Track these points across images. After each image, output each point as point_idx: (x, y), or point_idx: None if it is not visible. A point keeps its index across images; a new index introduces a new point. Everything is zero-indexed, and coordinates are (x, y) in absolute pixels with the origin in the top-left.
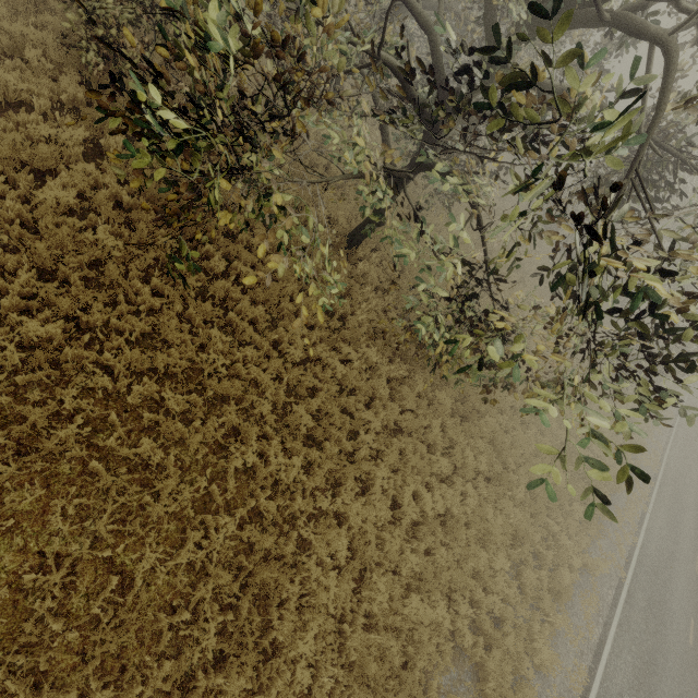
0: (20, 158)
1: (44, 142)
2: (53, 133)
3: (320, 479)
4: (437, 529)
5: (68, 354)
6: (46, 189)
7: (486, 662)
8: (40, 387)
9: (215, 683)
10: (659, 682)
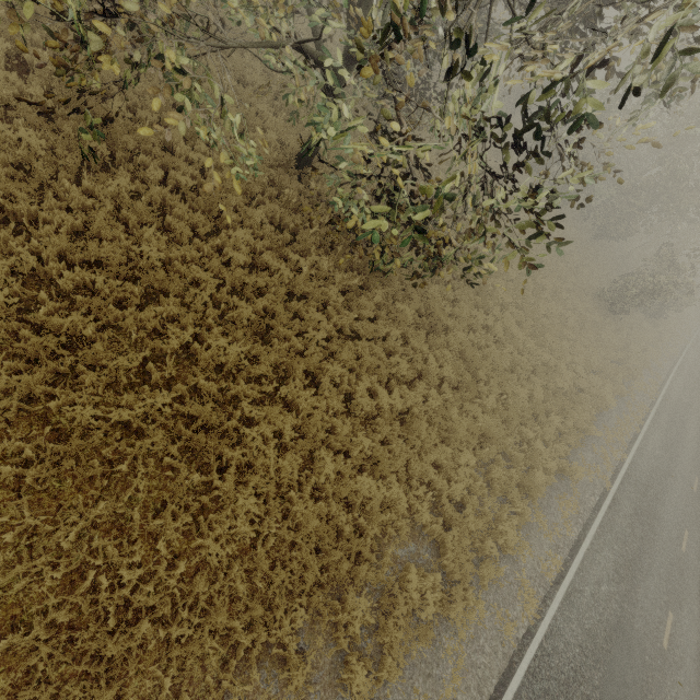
0: None
1: None
2: None
3: (264, 367)
4: (396, 423)
5: None
6: None
7: (446, 539)
8: None
9: (151, 523)
10: (643, 578)
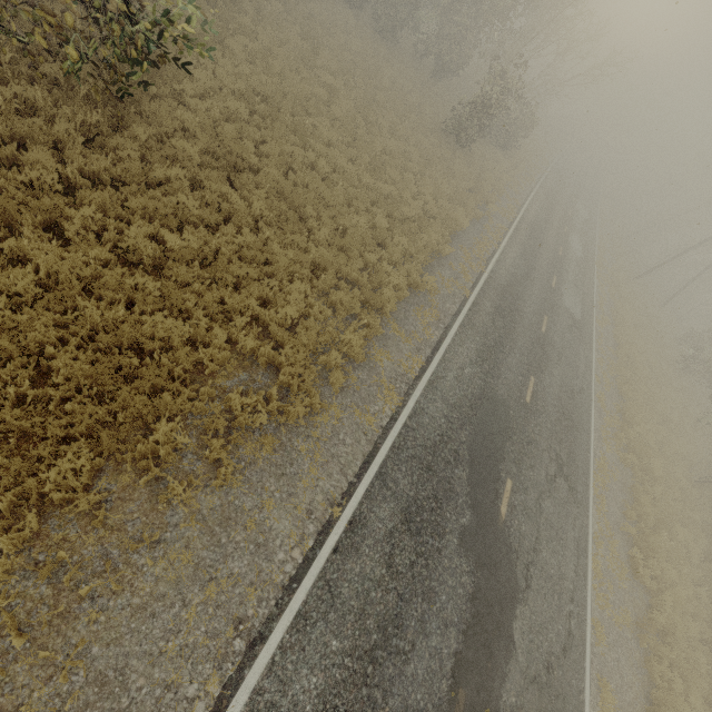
0: None
1: None
2: None
3: None
4: (197, 265)
5: None
6: None
7: (281, 359)
8: None
9: None
10: (506, 357)
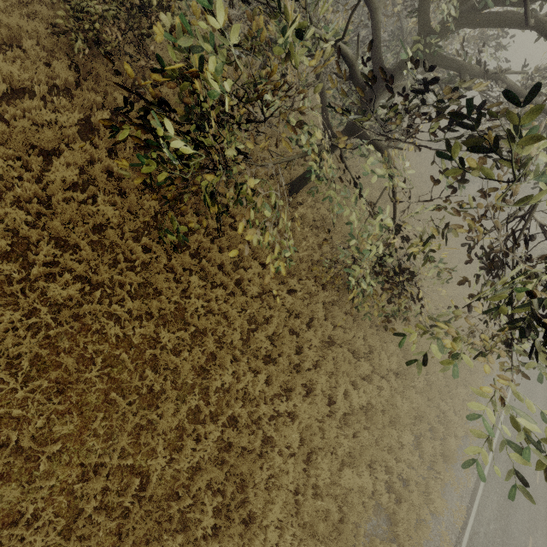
0: (29, 142)
1: (46, 124)
2: (54, 117)
3: (277, 388)
4: (361, 417)
5: (85, 308)
6: (53, 168)
7: (397, 512)
8: (67, 336)
9: None
10: (514, 512)
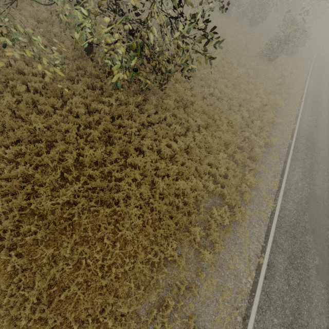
0: None
1: None
2: None
3: (115, 154)
4: (184, 154)
5: None
6: None
7: (224, 192)
8: None
9: (97, 234)
10: (316, 173)
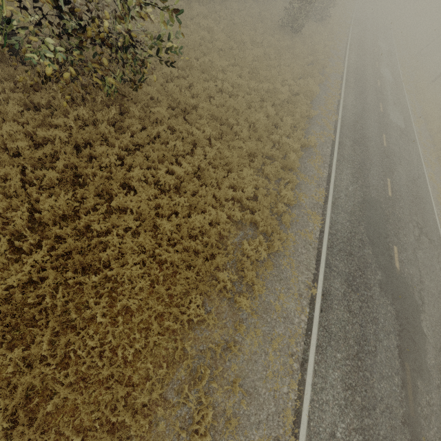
0: None
1: None
2: None
3: (91, 199)
4: (195, 180)
5: None
6: None
7: (256, 218)
8: None
9: (86, 314)
10: (369, 172)
